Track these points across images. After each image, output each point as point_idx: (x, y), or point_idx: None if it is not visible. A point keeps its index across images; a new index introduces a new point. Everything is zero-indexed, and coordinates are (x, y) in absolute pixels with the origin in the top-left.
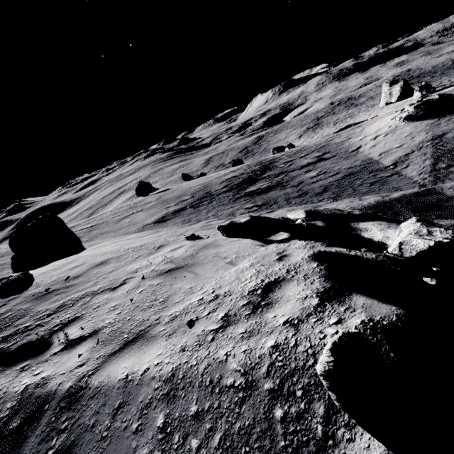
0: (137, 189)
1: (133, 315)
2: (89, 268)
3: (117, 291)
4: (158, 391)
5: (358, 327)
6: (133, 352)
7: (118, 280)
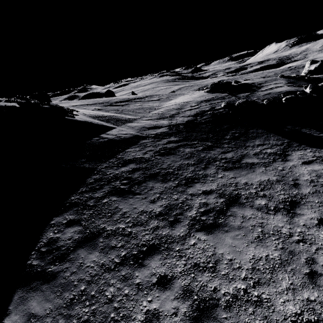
0: (105, 93)
1: None
2: None
3: None
4: None
5: None
6: None
7: None
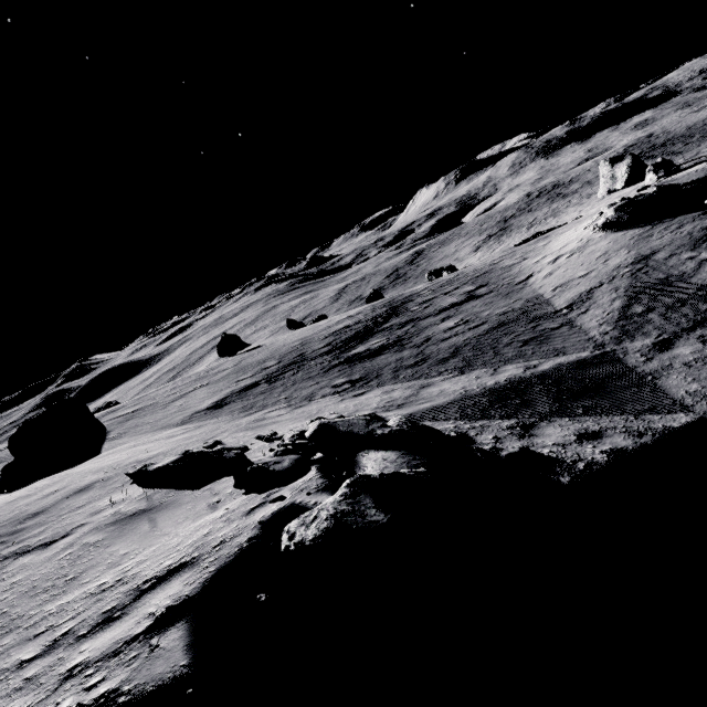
0: (219, 346)
1: (14, 605)
2: (63, 498)
3: (46, 550)
4: None
5: (87, 705)
6: None
7: (69, 527)
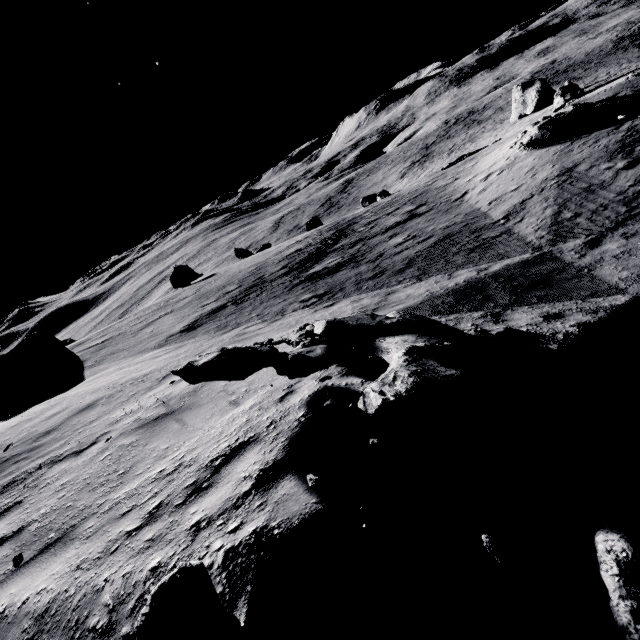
0: (173, 277)
1: (76, 499)
2: (69, 416)
3: (80, 456)
4: (25, 634)
5: (243, 540)
6: (36, 566)
7: (92, 437)
